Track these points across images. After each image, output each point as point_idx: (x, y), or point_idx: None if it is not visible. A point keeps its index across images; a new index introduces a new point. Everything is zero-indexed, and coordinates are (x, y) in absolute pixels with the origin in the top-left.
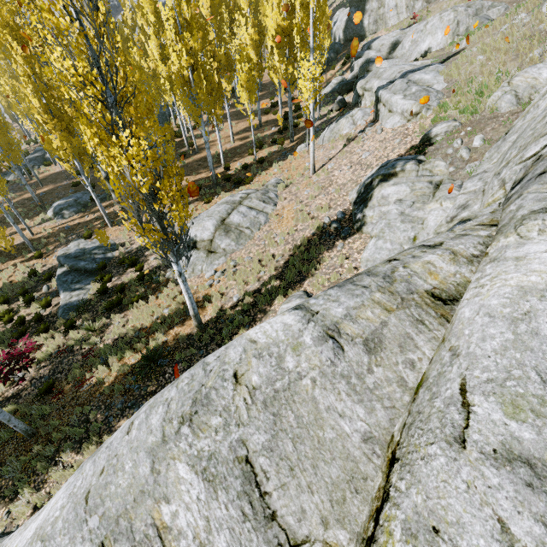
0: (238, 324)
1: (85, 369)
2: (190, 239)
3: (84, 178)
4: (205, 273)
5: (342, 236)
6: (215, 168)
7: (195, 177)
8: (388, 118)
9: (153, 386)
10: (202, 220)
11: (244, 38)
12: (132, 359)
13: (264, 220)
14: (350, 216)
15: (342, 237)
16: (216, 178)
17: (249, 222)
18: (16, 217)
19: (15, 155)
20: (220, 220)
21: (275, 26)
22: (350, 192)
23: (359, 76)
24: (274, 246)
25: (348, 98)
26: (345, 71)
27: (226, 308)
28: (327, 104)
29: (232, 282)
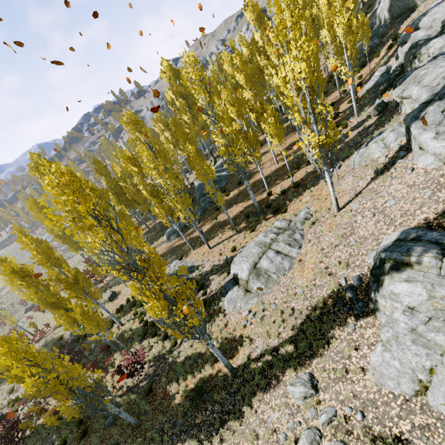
0: (258, 382)
1: (168, 379)
2: (206, 330)
3: (174, 225)
4: (243, 310)
5: (354, 313)
6: (261, 193)
7: (246, 203)
8: (418, 156)
9: (198, 419)
10: (242, 261)
11: (276, 82)
12: (191, 383)
13: (288, 265)
14: (367, 286)
15: (355, 313)
16: (261, 203)
17: (275, 268)
18: (151, 239)
19: (147, 206)
20: (253, 264)
21: (293, 80)
22: (369, 253)
23: (405, 64)
24: (294, 299)
25: (390, 95)
26: (391, 56)
27: (250, 360)
28: (367, 105)
29: (259, 328)
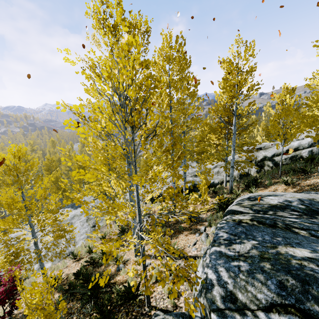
0: None
1: None
2: None
3: None
4: None
5: None
6: None
7: None
8: None
9: None
10: None
11: None
12: None
13: None
14: None
15: None
16: None
17: None
18: None
19: None
20: None
21: None
22: None
23: None
24: None
25: None
26: None
27: None
28: None
29: None
